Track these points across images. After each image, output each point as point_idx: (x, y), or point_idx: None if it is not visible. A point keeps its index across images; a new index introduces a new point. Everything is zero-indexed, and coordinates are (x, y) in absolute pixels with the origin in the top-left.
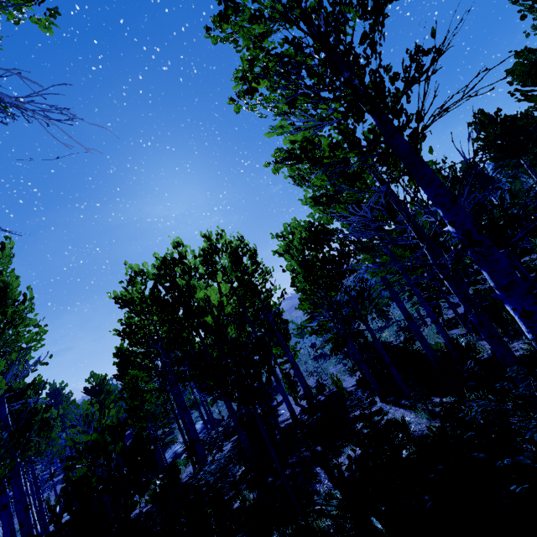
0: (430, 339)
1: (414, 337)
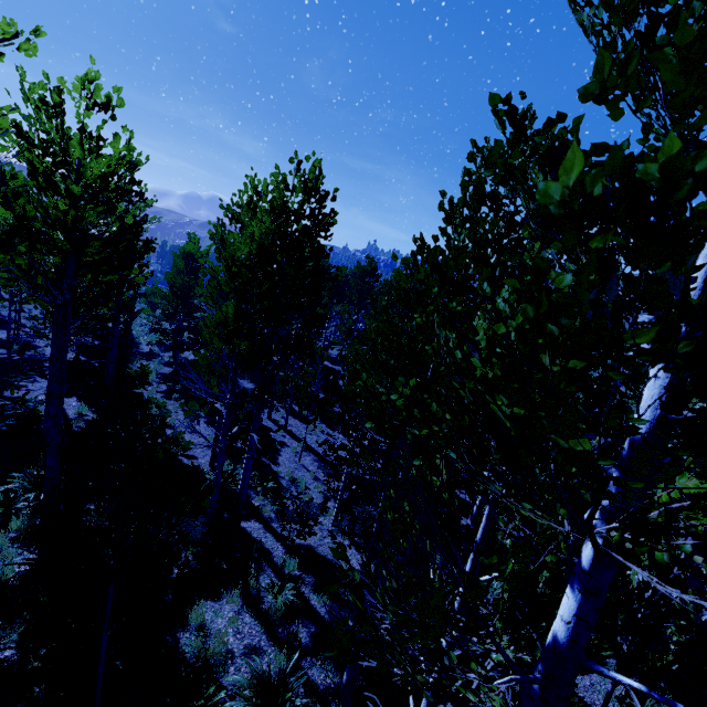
0: (153, 364)
1: (133, 358)
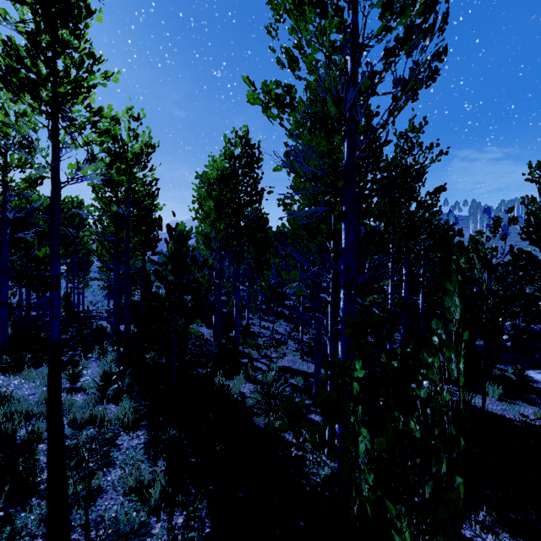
0: None
1: None
